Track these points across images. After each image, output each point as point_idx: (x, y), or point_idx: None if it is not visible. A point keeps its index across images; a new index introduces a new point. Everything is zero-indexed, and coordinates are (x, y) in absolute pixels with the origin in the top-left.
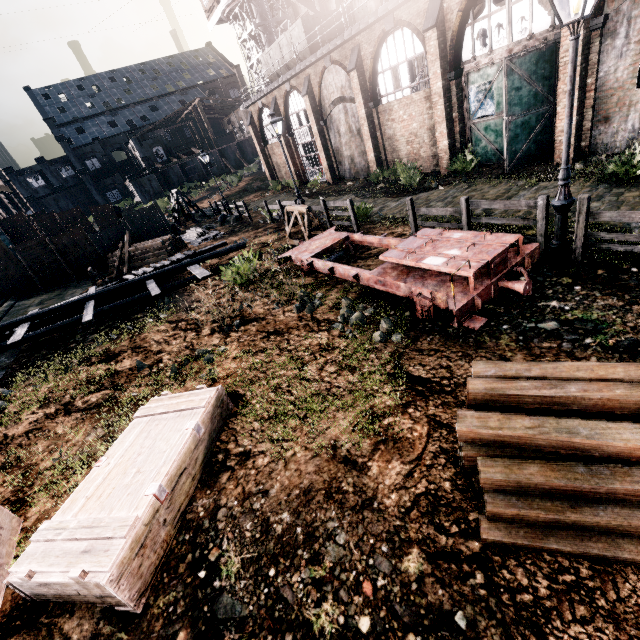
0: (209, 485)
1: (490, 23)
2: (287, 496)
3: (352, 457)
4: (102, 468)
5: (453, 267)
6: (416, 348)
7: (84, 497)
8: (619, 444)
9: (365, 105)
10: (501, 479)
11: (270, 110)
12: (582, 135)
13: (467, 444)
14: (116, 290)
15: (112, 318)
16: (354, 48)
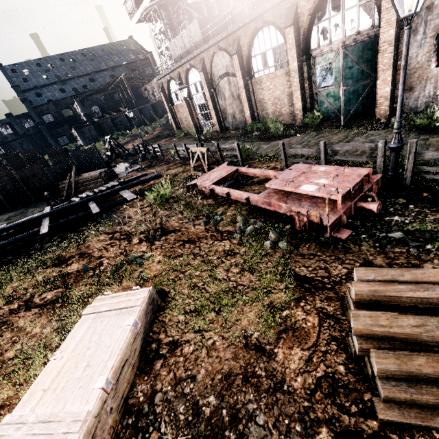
0: (146, 372)
1: (330, 23)
2: (211, 381)
3: (261, 345)
4: (57, 361)
5: (324, 192)
6: (299, 253)
7: (41, 390)
8: None
9: (243, 78)
10: (395, 370)
11: (176, 81)
12: (394, 99)
13: (360, 337)
14: (66, 209)
15: (63, 230)
16: (235, 39)
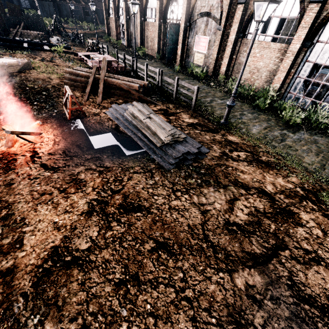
0: (18, 73)
1: (174, 9)
2: (34, 78)
3: (52, 78)
4: None
5: (97, 59)
6: None
7: None
8: (81, 73)
9: (140, 18)
10: (66, 76)
11: (112, 0)
12: (183, 59)
13: (67, 74)
14: (9, 40)
15: (5, 48)
16: None
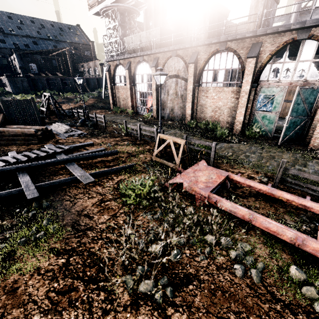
0: None
1: (283, 66)
2: None
3: None
4: None
5: None
6: None
7: None
8: None
9: (193, 84)
10: None
11: (125, 67)
12: None
13: None
14: None
15: None
16: (194, 52)
